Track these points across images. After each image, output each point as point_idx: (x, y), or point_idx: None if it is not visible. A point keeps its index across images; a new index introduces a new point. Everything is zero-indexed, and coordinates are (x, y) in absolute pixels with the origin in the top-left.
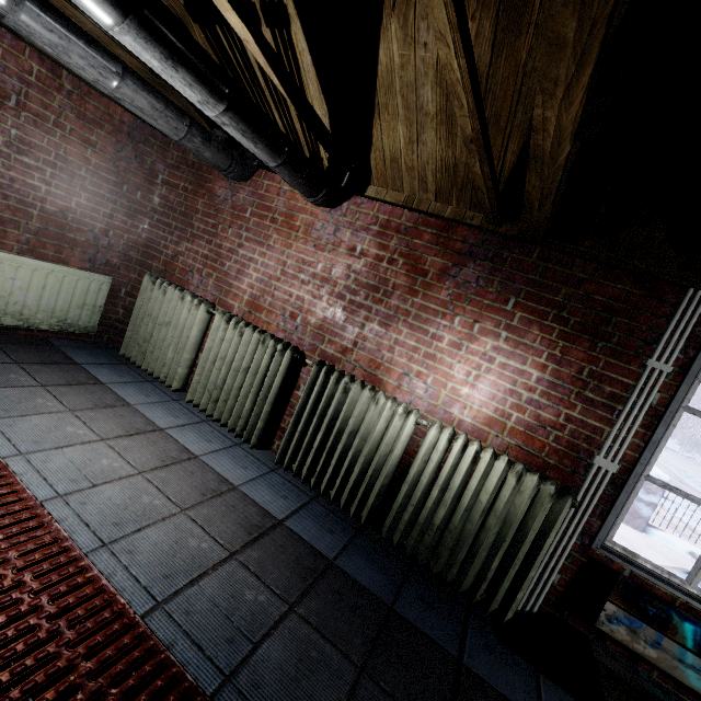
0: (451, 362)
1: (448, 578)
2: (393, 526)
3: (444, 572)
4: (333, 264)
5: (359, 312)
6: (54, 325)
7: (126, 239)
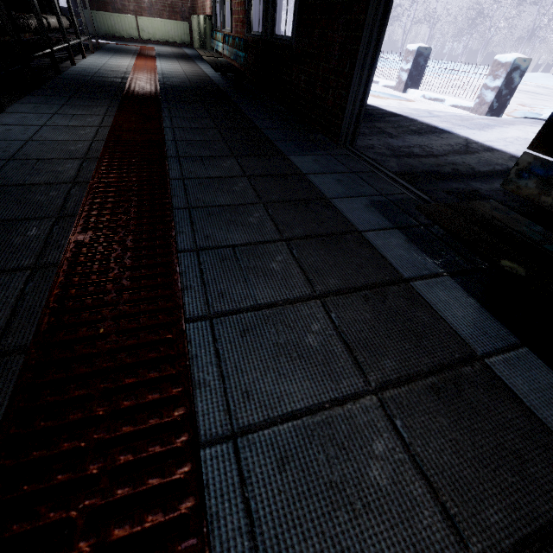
0: None
1: None
2: None
3: None
4: None
5: None
6: (180, 41)
7: (188, 7)
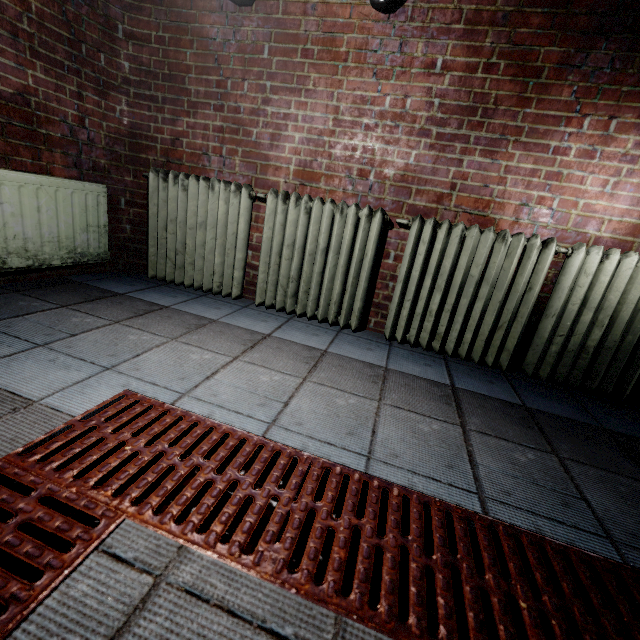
0: (582, 175)
1: (609, 391)
2: (539, 361)
3: (600, 387)
4: (406, 93)
5: (453, 146)
6: (65, 259)
7: (105, 129)
